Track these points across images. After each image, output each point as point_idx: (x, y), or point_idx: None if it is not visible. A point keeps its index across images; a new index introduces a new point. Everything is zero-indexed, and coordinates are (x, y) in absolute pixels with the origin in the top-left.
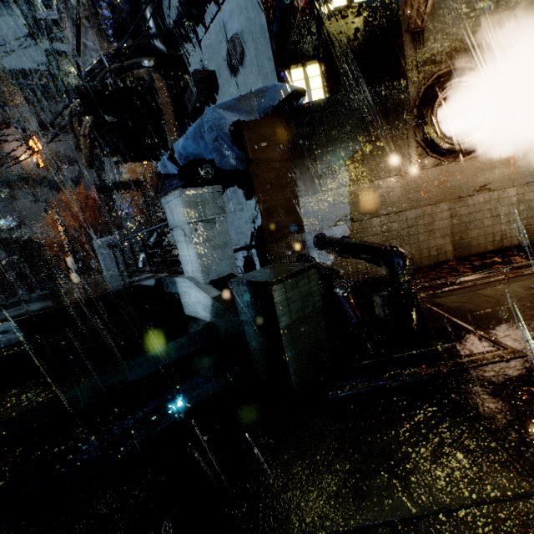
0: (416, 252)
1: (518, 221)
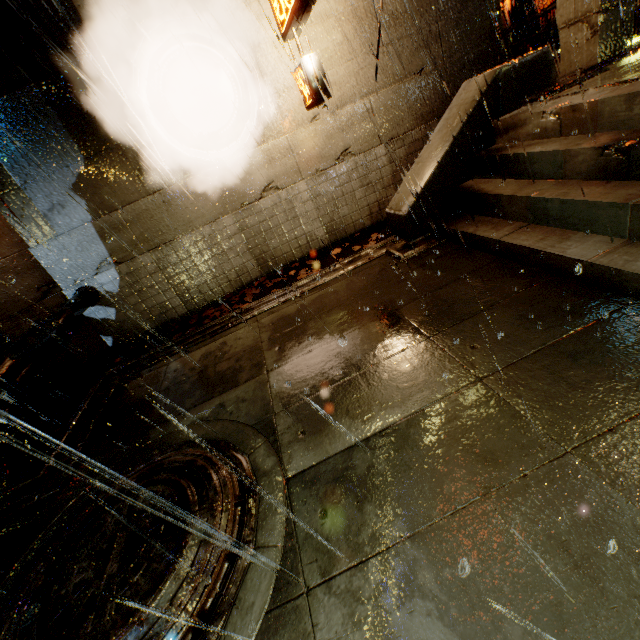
0: (213, 280)
1: (321, 219)
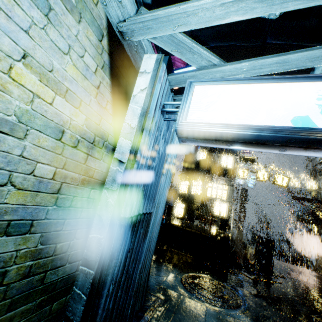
0: None
1: None
